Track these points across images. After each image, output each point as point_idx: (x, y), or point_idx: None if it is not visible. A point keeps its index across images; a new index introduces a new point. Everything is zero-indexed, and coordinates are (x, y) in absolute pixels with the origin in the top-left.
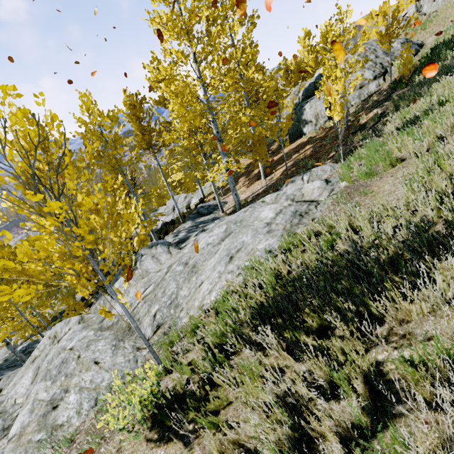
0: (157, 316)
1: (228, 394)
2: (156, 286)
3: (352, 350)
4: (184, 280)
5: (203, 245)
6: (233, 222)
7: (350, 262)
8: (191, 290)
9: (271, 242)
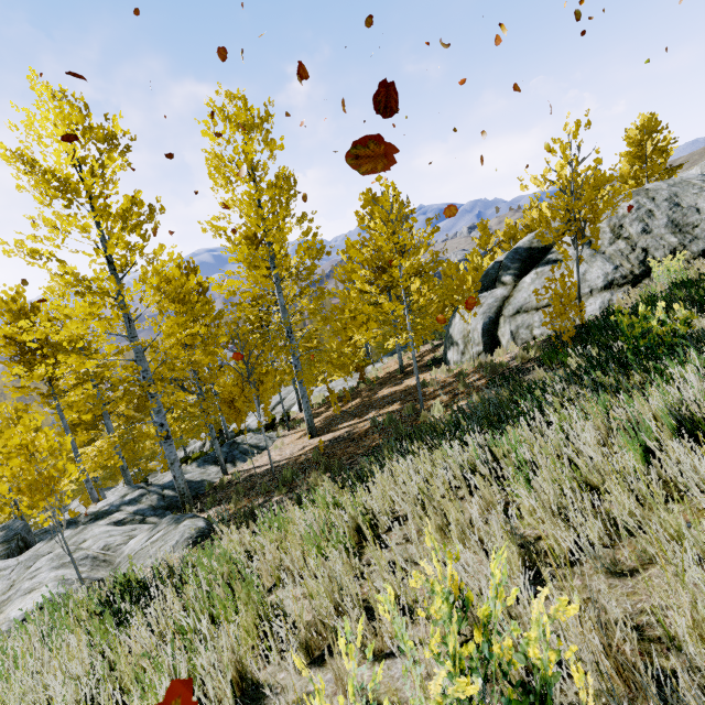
0: None
1: None
2: None
3: None
4: None
5: None
6: None
7: None
8: None
9: None
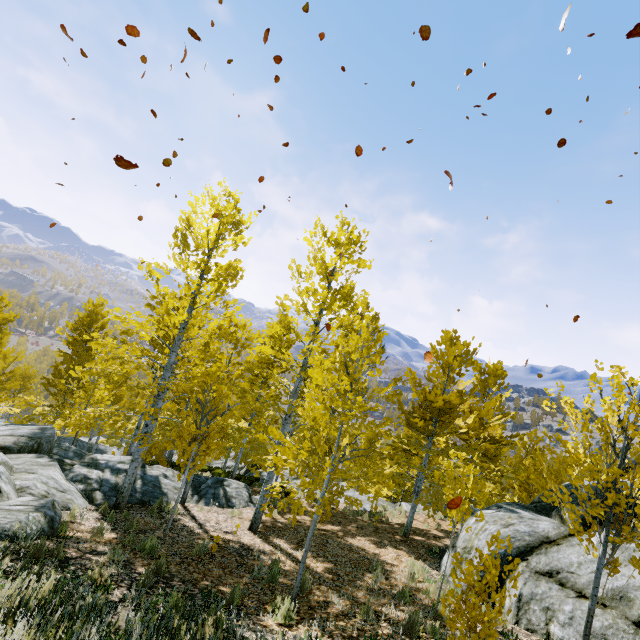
0: None
1: None
2: None
3: None
4: None
5: None
6: None
7: None
8: None
9: None
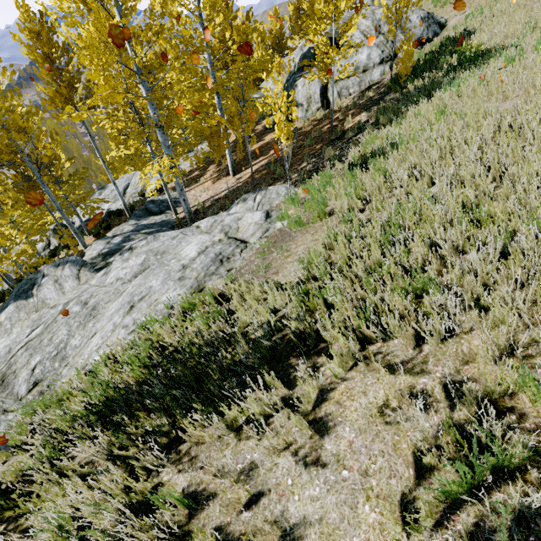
0: (36, 370)
1: (49, 493)
2: (45, 329)
3: (131, 480)
4: (79, 325)
5: (112, 280)
6: (154, 252)
7: (210, 353)
8: (83, 340)
9: (178, 294)
